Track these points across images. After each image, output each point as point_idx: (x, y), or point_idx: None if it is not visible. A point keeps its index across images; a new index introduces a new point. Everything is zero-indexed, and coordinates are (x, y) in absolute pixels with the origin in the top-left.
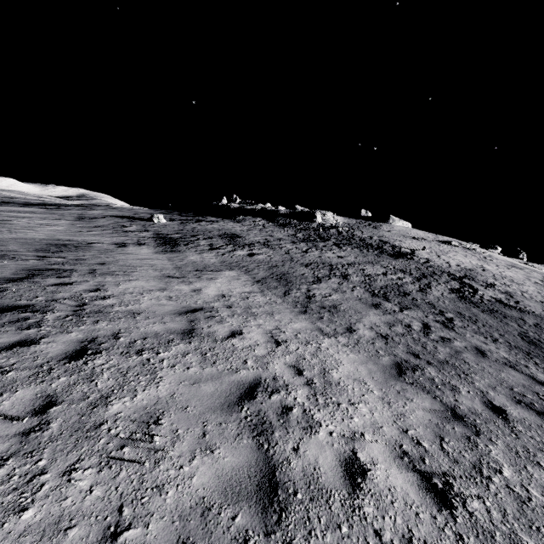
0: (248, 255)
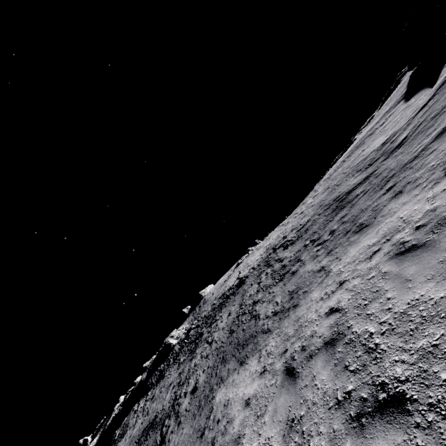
0: (193, 393)
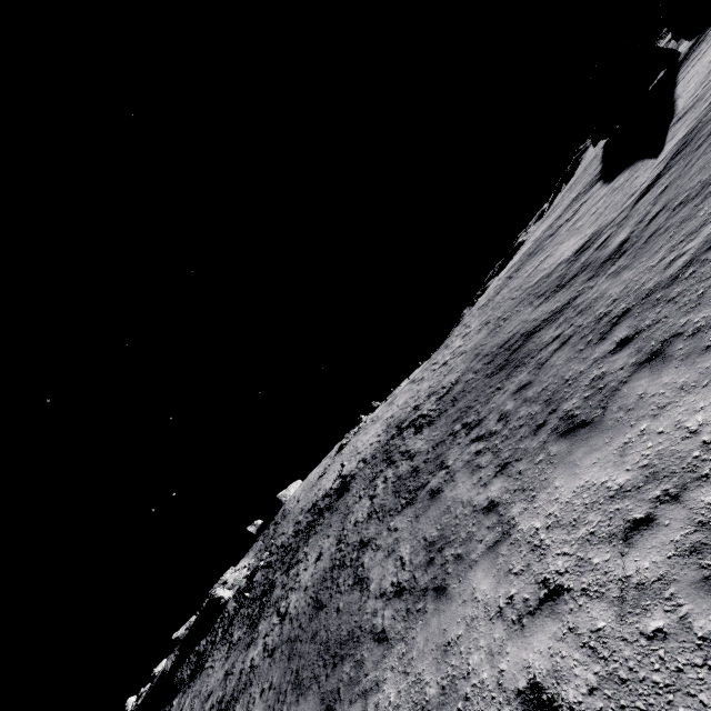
0: None
